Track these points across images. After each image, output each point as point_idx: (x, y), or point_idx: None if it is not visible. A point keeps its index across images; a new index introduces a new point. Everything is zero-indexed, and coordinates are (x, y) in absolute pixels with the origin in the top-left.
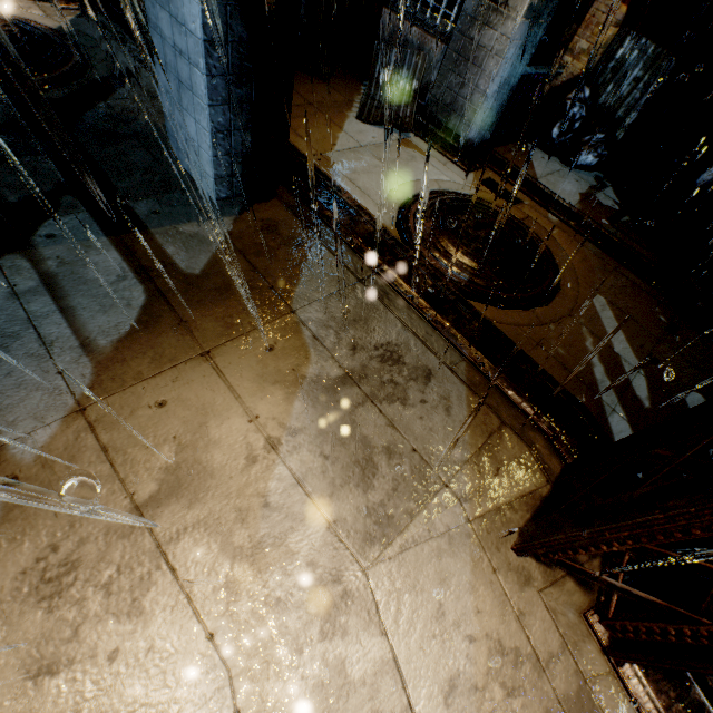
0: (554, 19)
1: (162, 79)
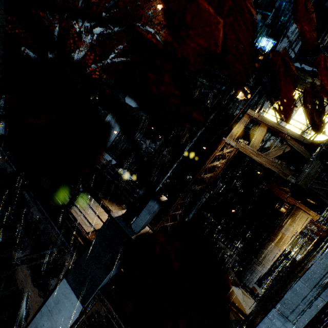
0: (245, 243)
1: (262, 326)
